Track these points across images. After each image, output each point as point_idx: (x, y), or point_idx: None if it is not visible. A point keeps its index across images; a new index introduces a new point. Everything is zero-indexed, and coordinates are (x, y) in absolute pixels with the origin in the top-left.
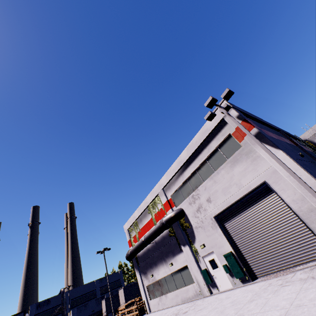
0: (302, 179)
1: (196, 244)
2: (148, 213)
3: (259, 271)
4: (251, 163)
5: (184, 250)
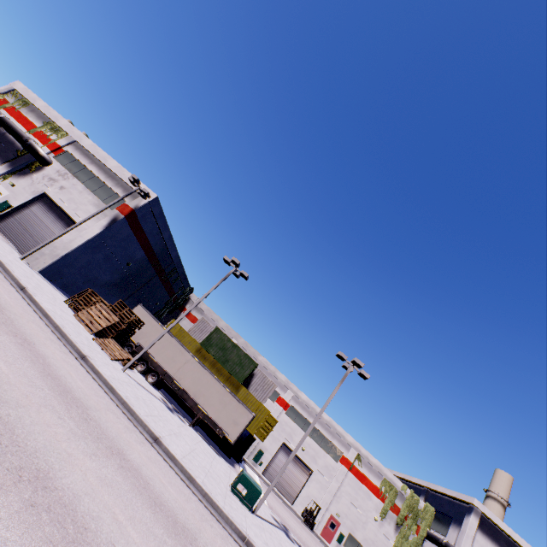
0: (77, 242)
1: (13, 178)
2: (44, 123)
3: (1, 226)
4: (95, 216)
5: (3, 167)
